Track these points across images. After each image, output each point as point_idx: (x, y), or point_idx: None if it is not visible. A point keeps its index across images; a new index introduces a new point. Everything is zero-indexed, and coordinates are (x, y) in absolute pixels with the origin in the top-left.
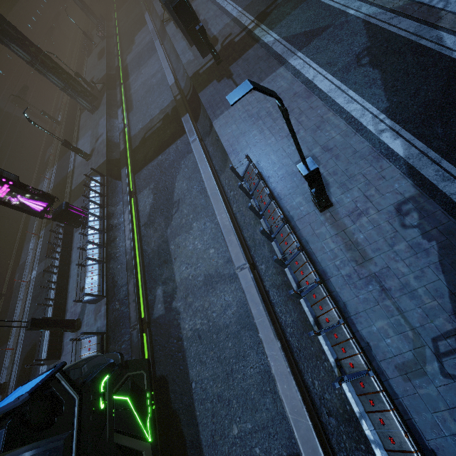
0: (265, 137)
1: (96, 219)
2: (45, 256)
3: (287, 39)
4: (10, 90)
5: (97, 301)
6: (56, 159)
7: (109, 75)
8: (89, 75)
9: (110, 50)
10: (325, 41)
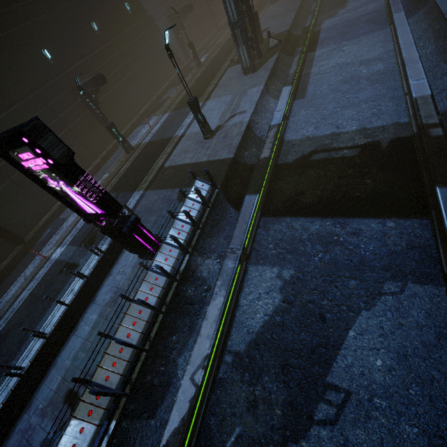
0: None
1: (163, 274)
2: (65, 270)
3: None
4: (174, 3)
5: None
6: (172, 107)
7: (290, 34)
8: (262, 24)
9: (305, 4)
10: None
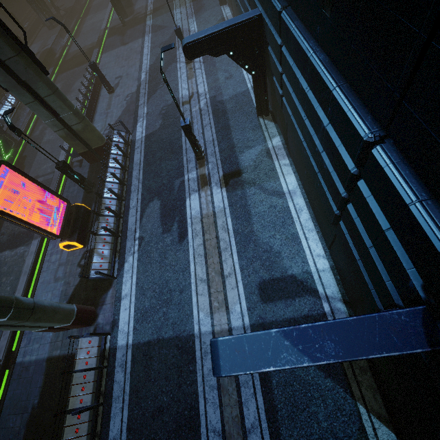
0: (115, 65)
1: None
2: None
3: (152, 26)
4: None
5: (4, 122)
6: None
7: (74, 8)
8: (61, 2)
9: None
10: (160, 33)
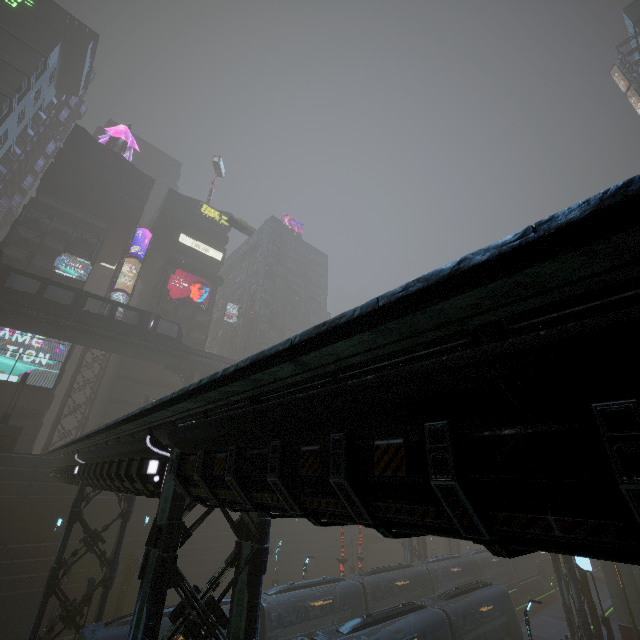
0: None
1: None
2: None
3: None
4: None
5: None
6: None
7: None
8: None
9: None
10: None
